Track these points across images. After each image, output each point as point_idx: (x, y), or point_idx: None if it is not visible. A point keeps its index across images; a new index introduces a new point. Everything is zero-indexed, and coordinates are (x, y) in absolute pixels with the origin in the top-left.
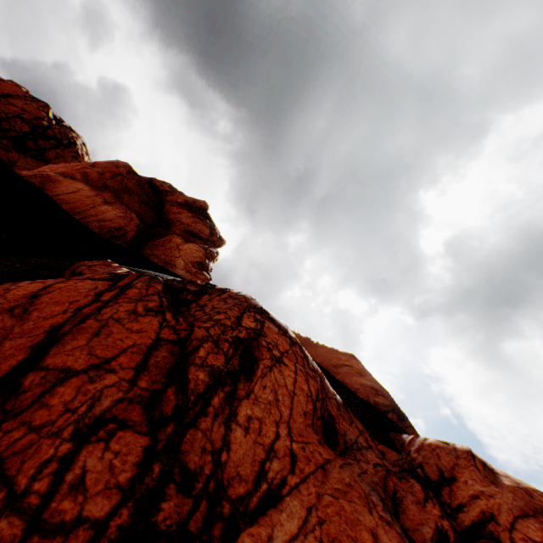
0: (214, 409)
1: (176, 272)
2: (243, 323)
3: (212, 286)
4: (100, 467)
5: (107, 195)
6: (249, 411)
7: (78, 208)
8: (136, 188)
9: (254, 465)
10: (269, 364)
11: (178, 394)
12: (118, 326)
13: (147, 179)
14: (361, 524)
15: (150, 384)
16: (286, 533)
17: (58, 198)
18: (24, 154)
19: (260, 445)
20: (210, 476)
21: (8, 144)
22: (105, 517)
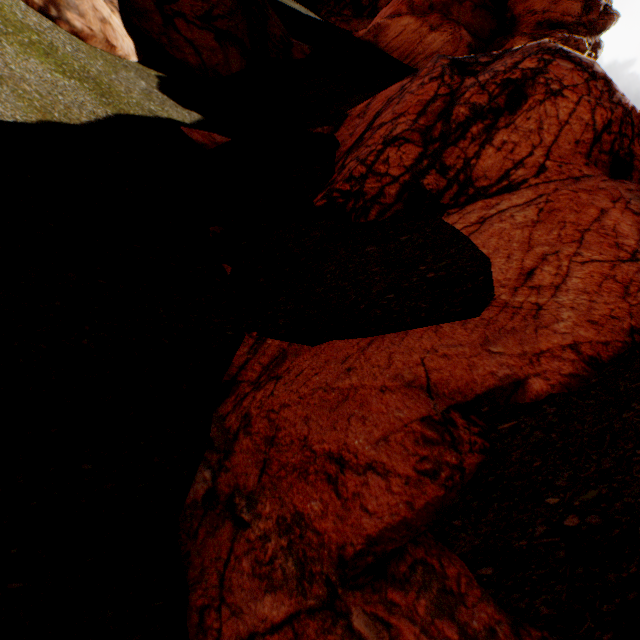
0: (471, 136)
1: None
2: (519, 67)
3: (507, 51)
4: (395, 158)
5: (432, 19)
6: (505, 138)
7: (405, 51)
8: None
9: (499, 172)
10: (540, 99)
11: (443, 125)
12: (409, 96)
13: None
14: (592, 207)
15: (426, 124)
16: (511, 204)
17: (388, 48)
18: (360, 19)
19: (510, 161)
20: (460, 171)
21: (348, 14)
22: (397, 177)
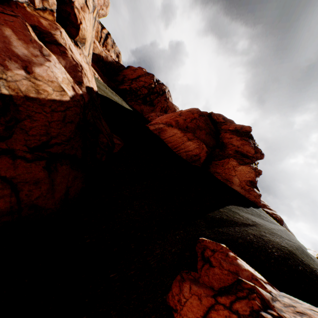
0: None
1: (233, 188)
2: None
3: None
4: None
5: (188, 134)
6: None
7: (175, 145)
8: (203, 125)
9: None
10: None
11: None
12: None
13: (207, 114)
14: None
15: None
16: None
17: (165, 140)
18: (145, 105)
19: None
20: None
21: (140, 102)
22: None
